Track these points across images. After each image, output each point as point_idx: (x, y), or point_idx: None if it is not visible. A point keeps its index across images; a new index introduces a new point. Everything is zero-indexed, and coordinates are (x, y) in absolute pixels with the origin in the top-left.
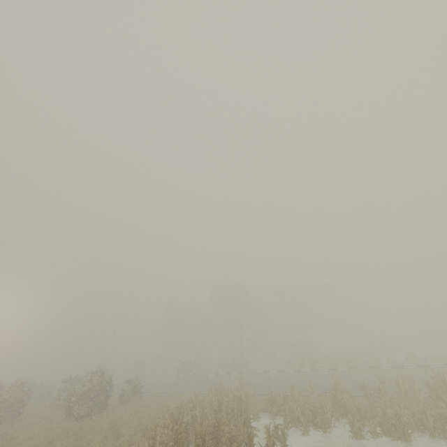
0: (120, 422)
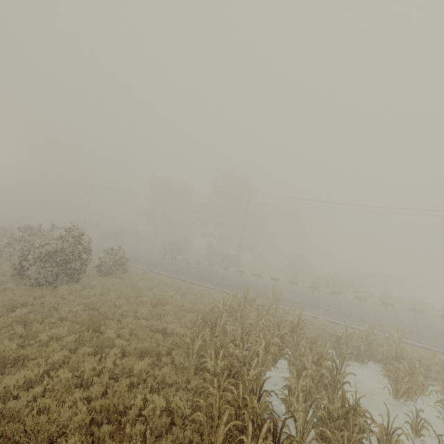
0: (102, 311)
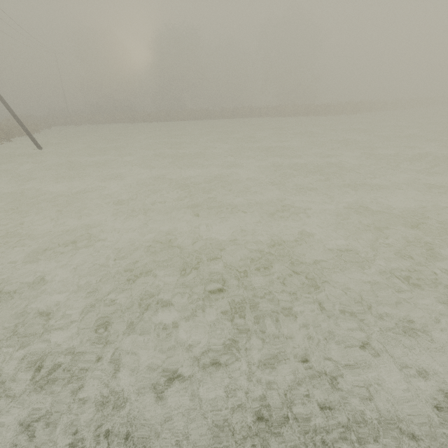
0: None
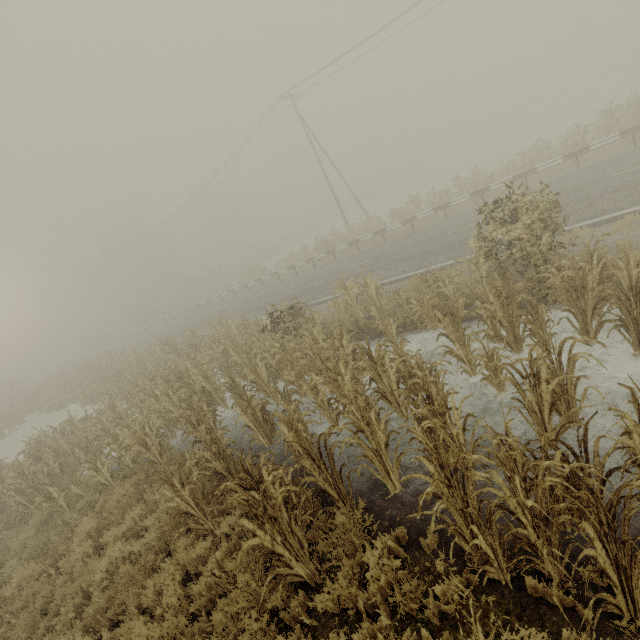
0: None
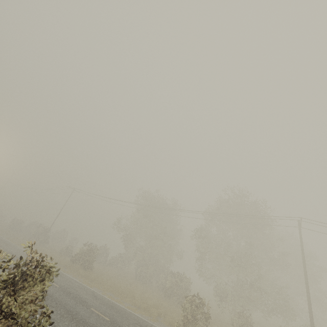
0: None
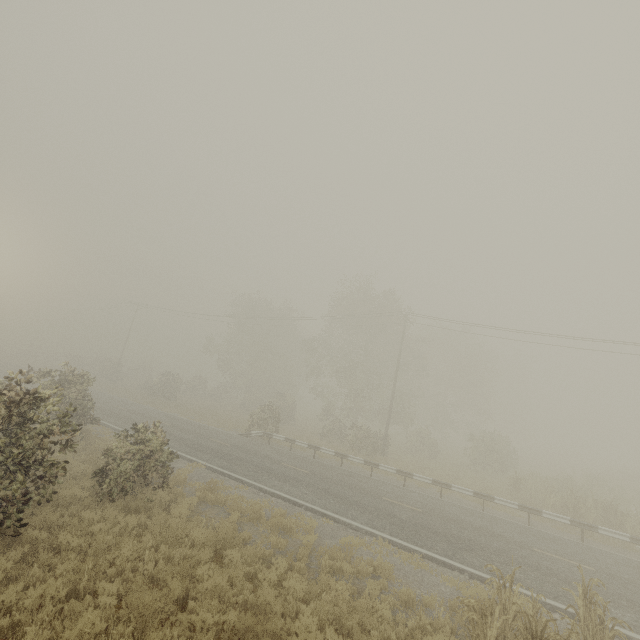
0: None
